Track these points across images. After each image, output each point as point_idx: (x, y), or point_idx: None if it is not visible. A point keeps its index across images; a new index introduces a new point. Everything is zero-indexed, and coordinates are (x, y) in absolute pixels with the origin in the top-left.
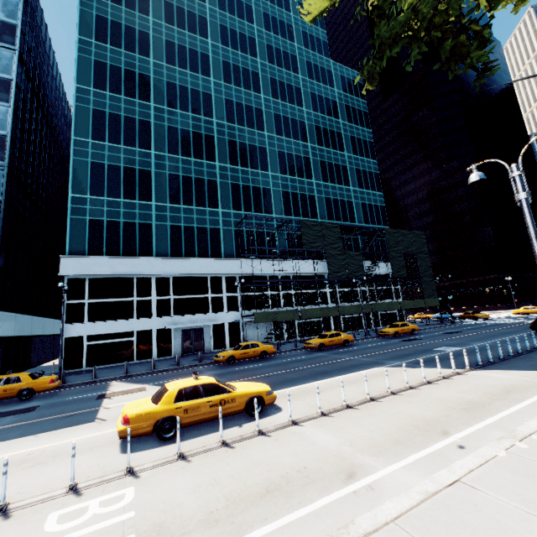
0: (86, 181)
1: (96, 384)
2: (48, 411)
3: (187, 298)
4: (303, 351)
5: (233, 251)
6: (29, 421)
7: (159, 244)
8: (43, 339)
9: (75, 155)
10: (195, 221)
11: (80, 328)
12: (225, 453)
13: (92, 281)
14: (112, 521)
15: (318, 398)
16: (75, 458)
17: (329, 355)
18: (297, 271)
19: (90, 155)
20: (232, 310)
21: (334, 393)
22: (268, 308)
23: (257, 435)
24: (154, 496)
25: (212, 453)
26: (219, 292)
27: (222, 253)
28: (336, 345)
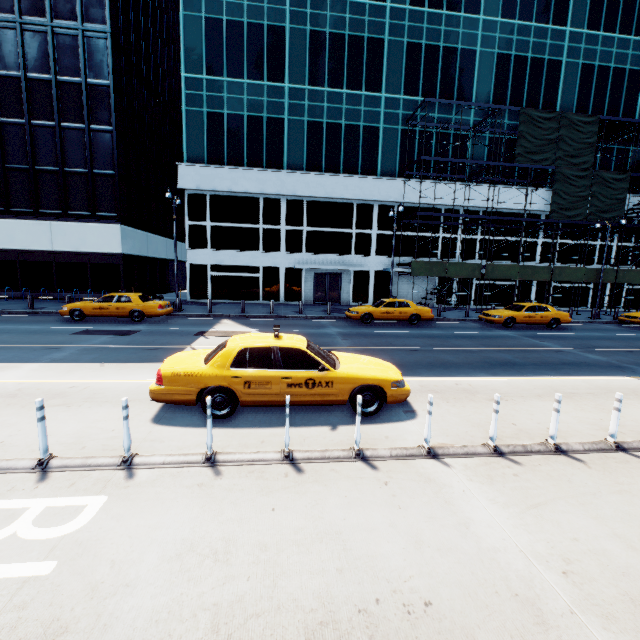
0: (200, 52)
1: (207, 319)
2: (141, 338)
3: (324, 231)
4: (476, 325)
5: (395, 166)
6: (115, 346)
7: (291, 151)
8: (181, 265)
9: (185, 8)
10: (344, 116)
11: (204, 255)
12: (280, 479)
13: (213, 199)
14: (10, 571)
15: (494, 420)
16: (102, 410)
17: (520, 337)
18: (493, 204)
19: (203, 6)
20: (381, 255)
21: (525, 408)
22: (435, 257)
23: (352, 458)
24: (114, 536)
25: (261, 471)
26: (367, 227)
27: (378, 169)
28: (536, 324)
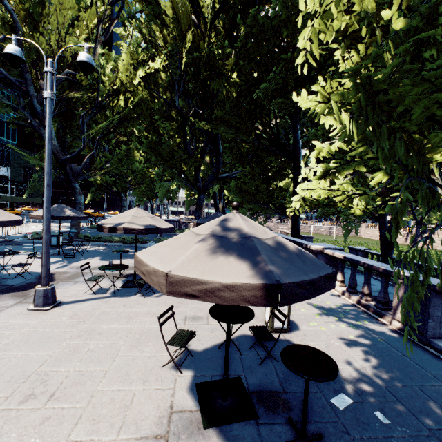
0: None
1: None
2: None
3: None
4: None
5: None
6: None
7: None
8: None
9: None
10: None
11: None
12: None
13: None
14: None
15: None
16: None
17: None
18: None
19: None
20: None
21: None
22: None
23: None
24: None
25: None
26: None
27: None
28: None
